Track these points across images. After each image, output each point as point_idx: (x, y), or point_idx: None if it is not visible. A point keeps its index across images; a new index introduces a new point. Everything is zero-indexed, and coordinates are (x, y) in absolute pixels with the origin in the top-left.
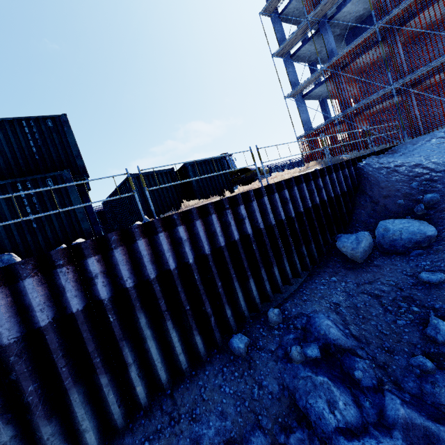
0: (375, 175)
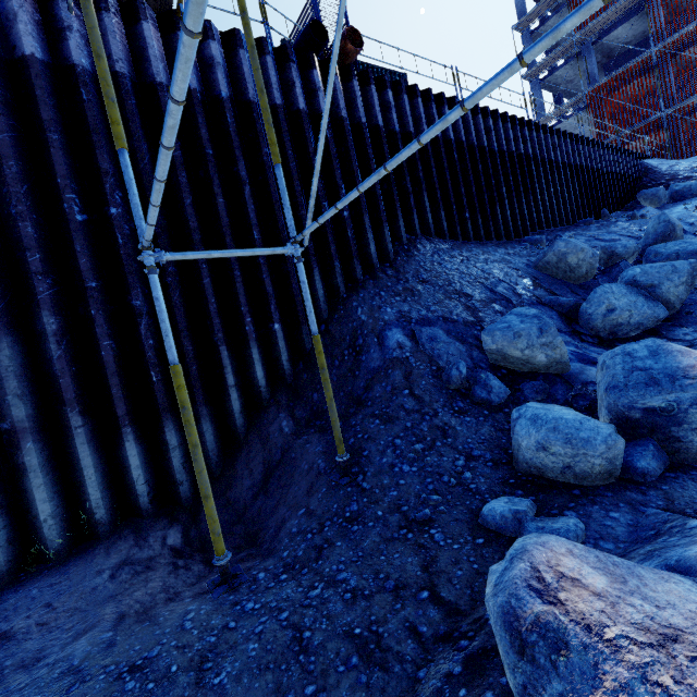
0: (659, 167)
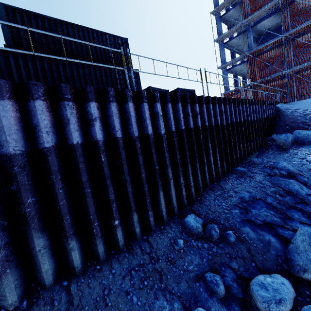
0: (286, 112)
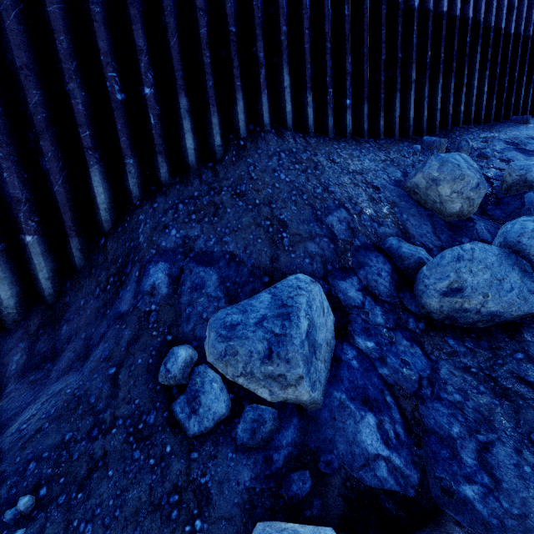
0: None
